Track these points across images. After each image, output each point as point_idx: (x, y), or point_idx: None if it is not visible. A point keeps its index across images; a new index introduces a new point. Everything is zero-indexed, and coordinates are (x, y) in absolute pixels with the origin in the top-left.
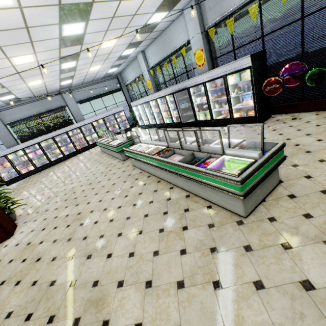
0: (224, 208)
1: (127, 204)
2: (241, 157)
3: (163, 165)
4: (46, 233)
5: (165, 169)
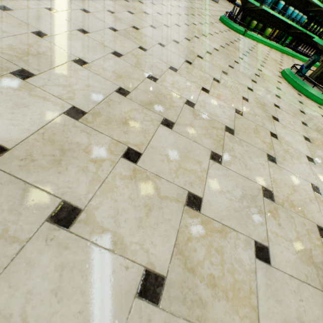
0: (212, 0)
1: None
2: None
3: None
4: None
5: None
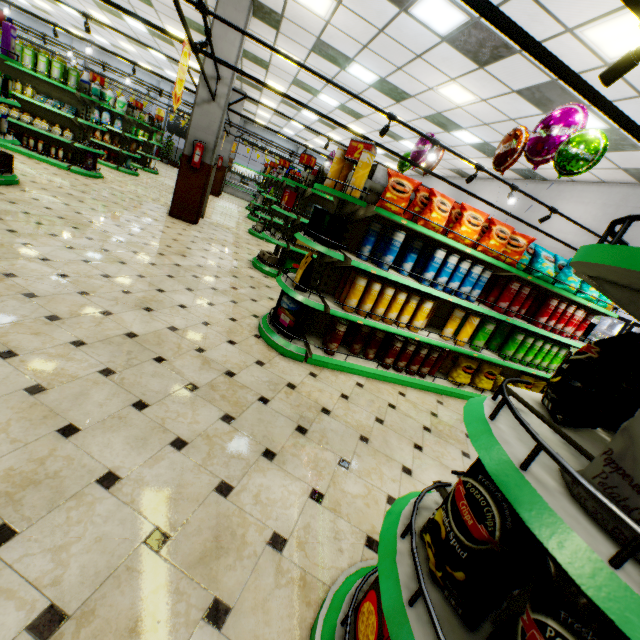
0: None
1: None
2: None
3: None
4: None
5: None
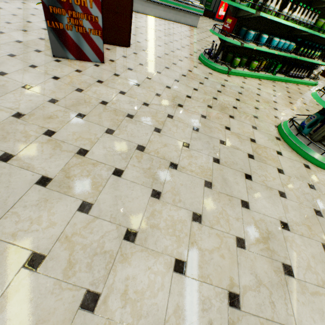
0: (190, 26)
1: (160, 24)
2: (195, 3)
3: (165, 1)
4: (149, 34)
5: (166, 4)
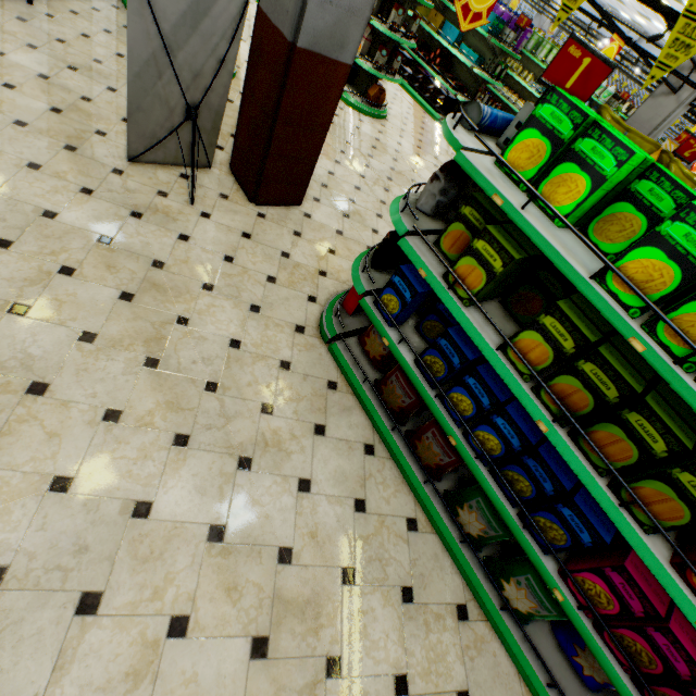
0: None
1: None
2: None
3: None
4: None
5: None
